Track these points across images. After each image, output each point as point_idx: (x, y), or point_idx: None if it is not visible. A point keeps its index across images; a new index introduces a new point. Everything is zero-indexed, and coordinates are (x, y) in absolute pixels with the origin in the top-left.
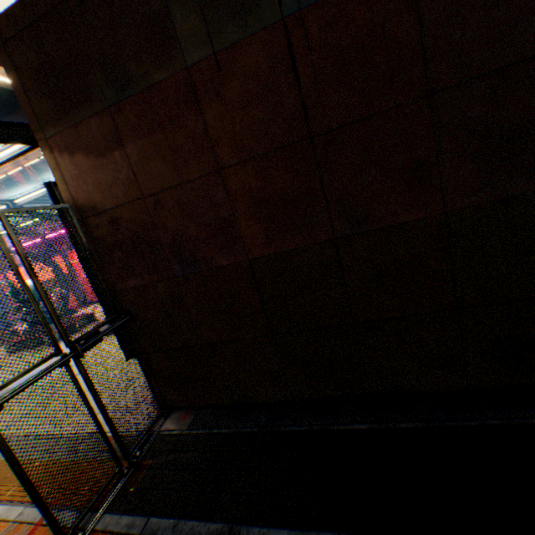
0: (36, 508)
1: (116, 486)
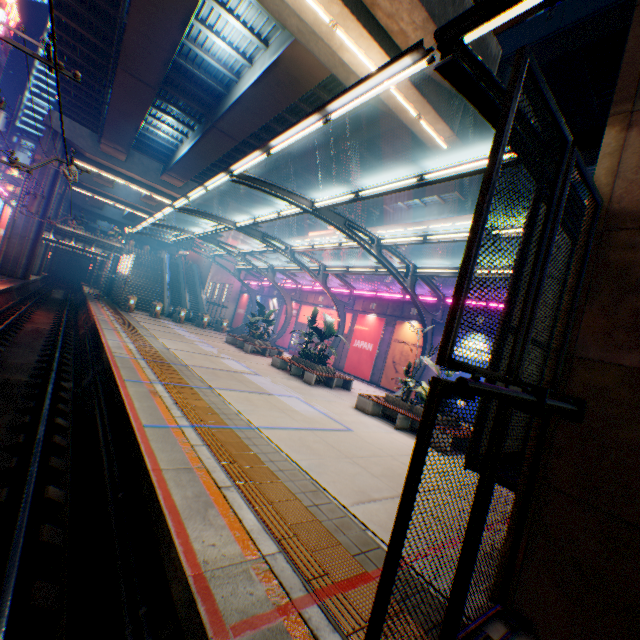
0: (291, 569)
1: None
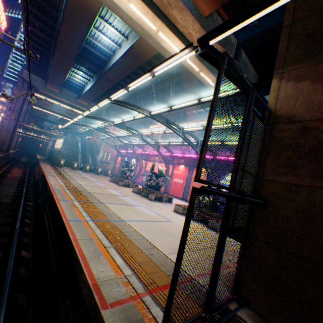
0: (138, 281)
1: None
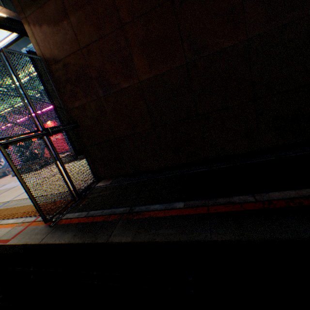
0: (31, 217)
1: (72, 205)
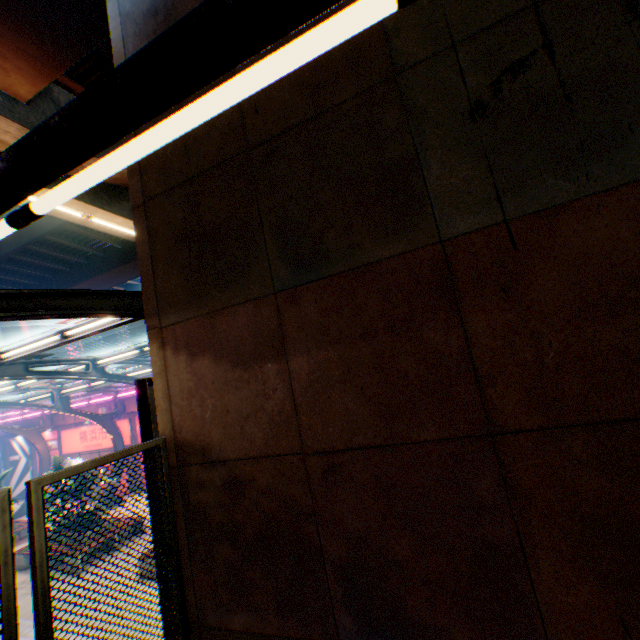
0: None
1: None
